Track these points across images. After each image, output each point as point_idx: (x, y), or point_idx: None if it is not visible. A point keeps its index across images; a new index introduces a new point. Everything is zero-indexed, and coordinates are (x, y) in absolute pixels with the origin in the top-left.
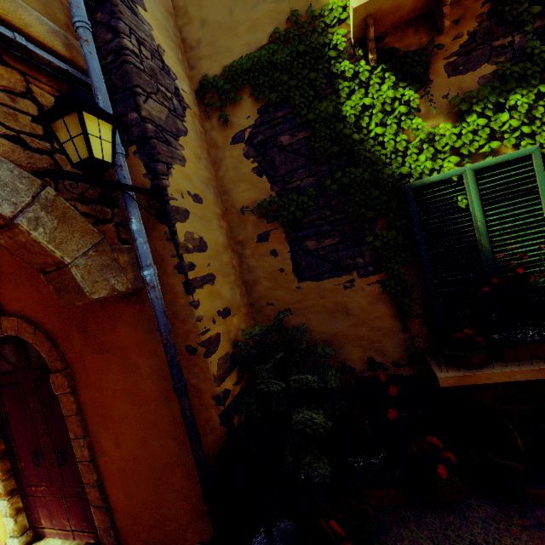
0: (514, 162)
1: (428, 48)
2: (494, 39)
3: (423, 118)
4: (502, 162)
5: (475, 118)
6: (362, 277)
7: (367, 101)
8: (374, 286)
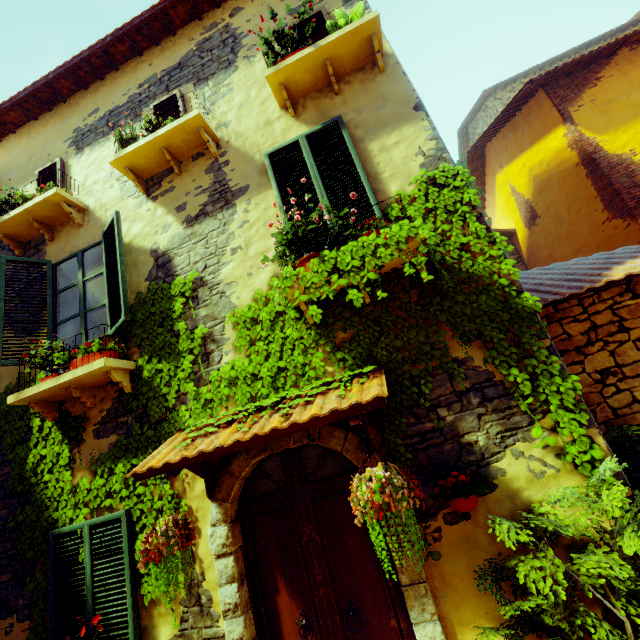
0: (114, 521)
1: (87, 415)
2: (119, 416)
3: (78, 469)
4: (106, 521)
5: (99, 478)
6: (20, 621)
7: (44, 451)
8: (26, 633)
